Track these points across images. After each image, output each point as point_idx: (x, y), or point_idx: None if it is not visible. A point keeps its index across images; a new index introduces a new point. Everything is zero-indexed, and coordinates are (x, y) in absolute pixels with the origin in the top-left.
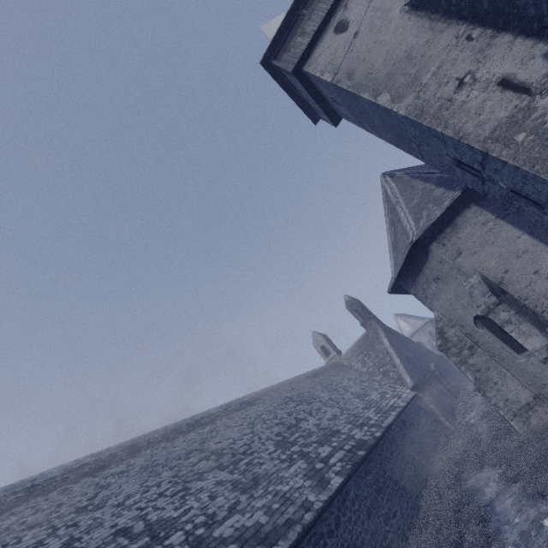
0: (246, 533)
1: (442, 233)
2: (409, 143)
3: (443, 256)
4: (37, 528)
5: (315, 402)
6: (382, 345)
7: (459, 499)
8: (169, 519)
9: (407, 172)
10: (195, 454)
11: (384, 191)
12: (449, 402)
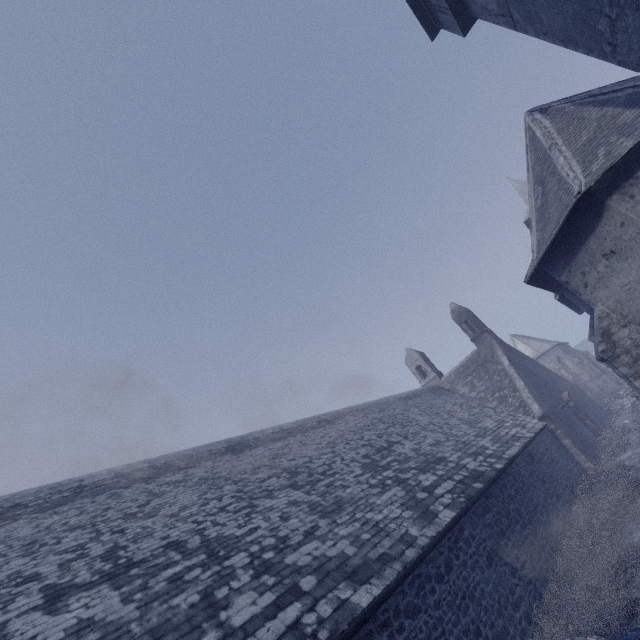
0: (327, 563)
1: (630, 178)
2: (596, 23)
3: (630, 213)
4: (79, 531)
5: (411, 425)
6: (499, 365)
7: (624, 556)
8: (231, 537)
9: (571, 99)
10: (264, 470)
11: (528, 136)
12: (588, 439)
